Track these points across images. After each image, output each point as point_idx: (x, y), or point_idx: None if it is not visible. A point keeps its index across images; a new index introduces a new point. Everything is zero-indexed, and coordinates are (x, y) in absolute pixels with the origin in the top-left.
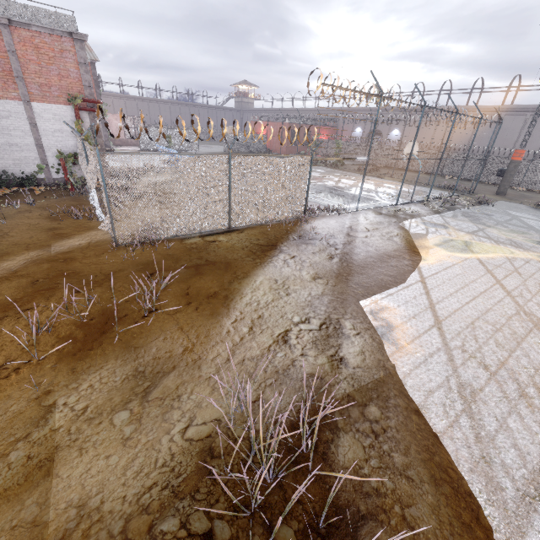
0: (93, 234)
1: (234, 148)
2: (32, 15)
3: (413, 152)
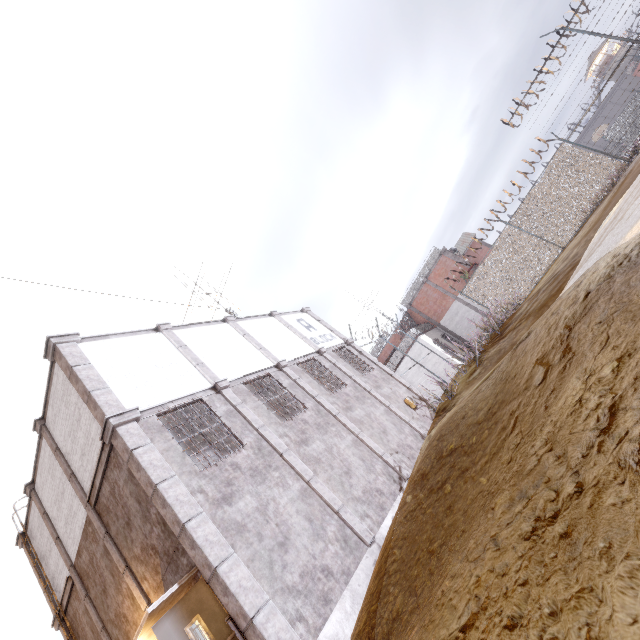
0: None
1: (635, 128)
2: (428, 267)
3: None
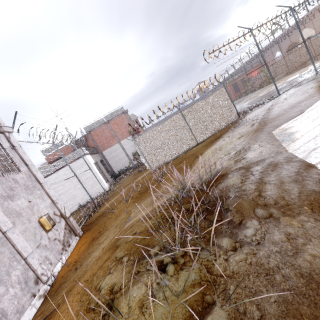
0: (146, 173)
1: None
2: (112, 115)
3: (310, 35)
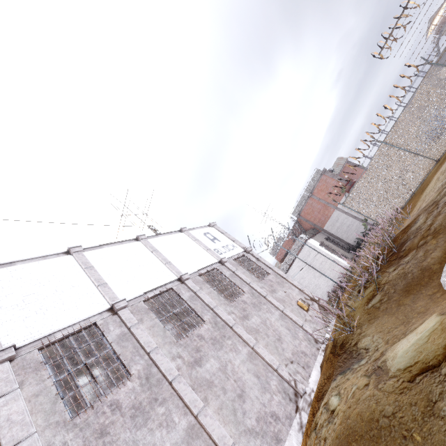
0: None
1: None
2: (312, 184)
3: None
